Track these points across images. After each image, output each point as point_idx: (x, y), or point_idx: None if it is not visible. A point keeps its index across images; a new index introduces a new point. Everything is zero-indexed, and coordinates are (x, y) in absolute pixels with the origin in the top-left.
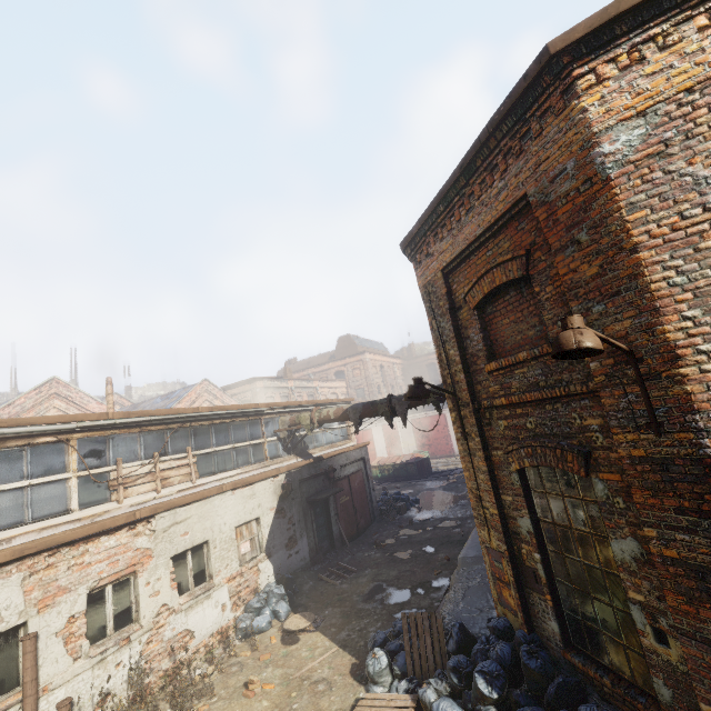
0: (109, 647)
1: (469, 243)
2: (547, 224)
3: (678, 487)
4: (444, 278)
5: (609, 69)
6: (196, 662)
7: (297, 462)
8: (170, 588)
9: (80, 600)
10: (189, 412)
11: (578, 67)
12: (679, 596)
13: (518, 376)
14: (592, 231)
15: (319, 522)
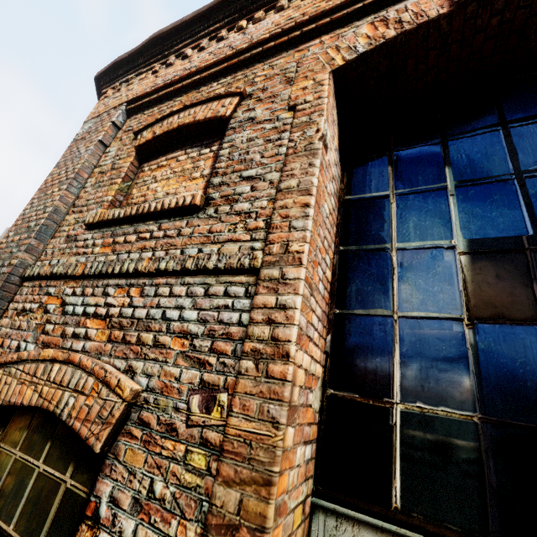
0: None
1: None
2: None
3: None
4: None
5: (111, 92)
6: None
7: None
8: None
9: None
10: None
11: (104, 88)
12: None
13: None
14: None
15: None
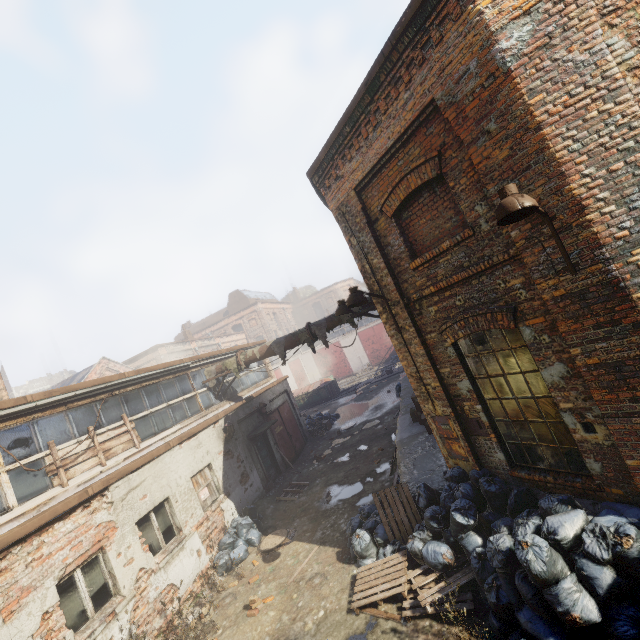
0: (95, 627)
1: (380, 157)
2: (457, 123)
3: (594, 309)
4: (358, 196)
5: None
6: (186, 610)
7: (231, 406)
8: (143, 552)
9: (50, 594)
10: (115, 379)
11: None
12: (602, 390)
13: (442, 264)
14: (500, 120)
15: (262, 455)
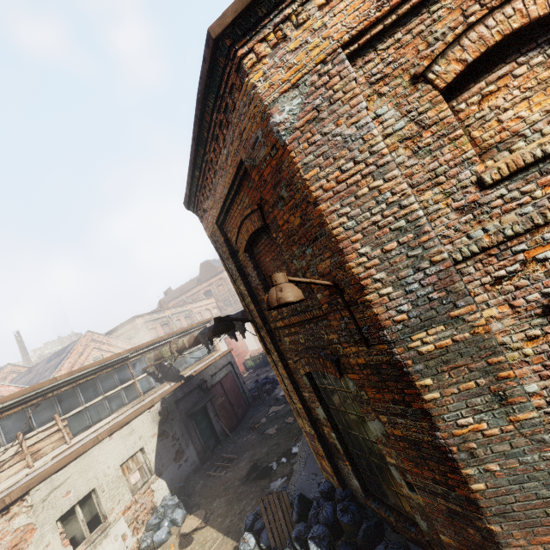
0: None
1: (223, 201)
2: (261, 184)
3: (389, 385)
4: (220, 229)
5: (263, 47)
6: None
7: (169, 388)
8: (62, 547)
9: None
10: (46, 385)
11: (239, 48)
12: (410, 462)
13: None
14: (288, 189)
15: (202, 427)
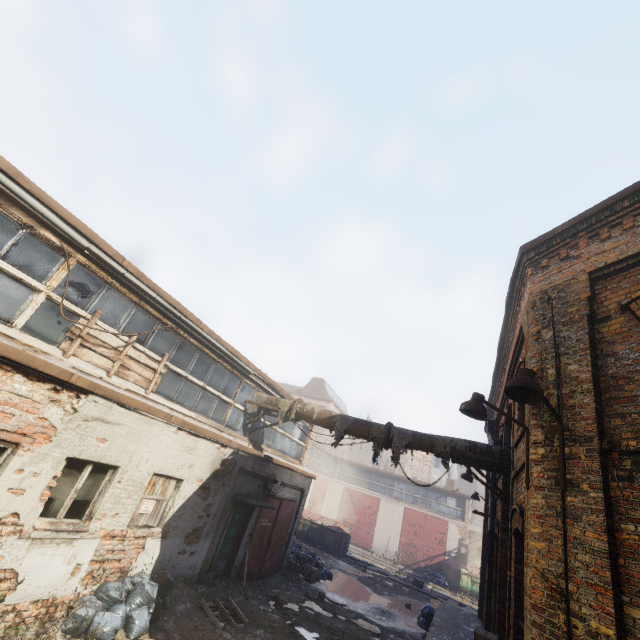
0: None
1: None
2: None
3: None
4: (590, 282)
5: None
6: None
7: (248, 447)
8: (39, 496)
9: None
10: (191, 319)
11: None
12: None
13: None
14: None
15: (230, 532)
